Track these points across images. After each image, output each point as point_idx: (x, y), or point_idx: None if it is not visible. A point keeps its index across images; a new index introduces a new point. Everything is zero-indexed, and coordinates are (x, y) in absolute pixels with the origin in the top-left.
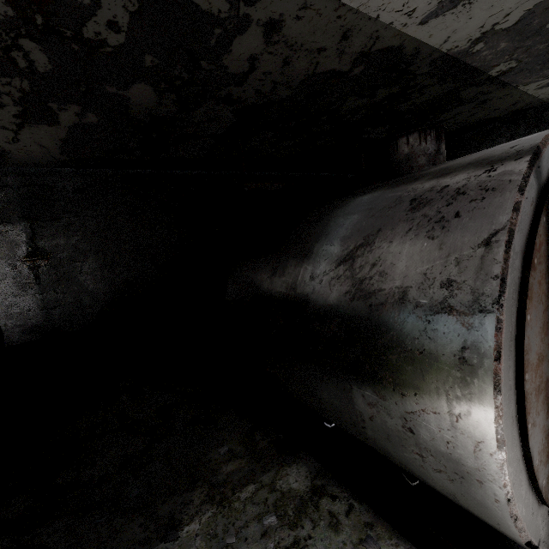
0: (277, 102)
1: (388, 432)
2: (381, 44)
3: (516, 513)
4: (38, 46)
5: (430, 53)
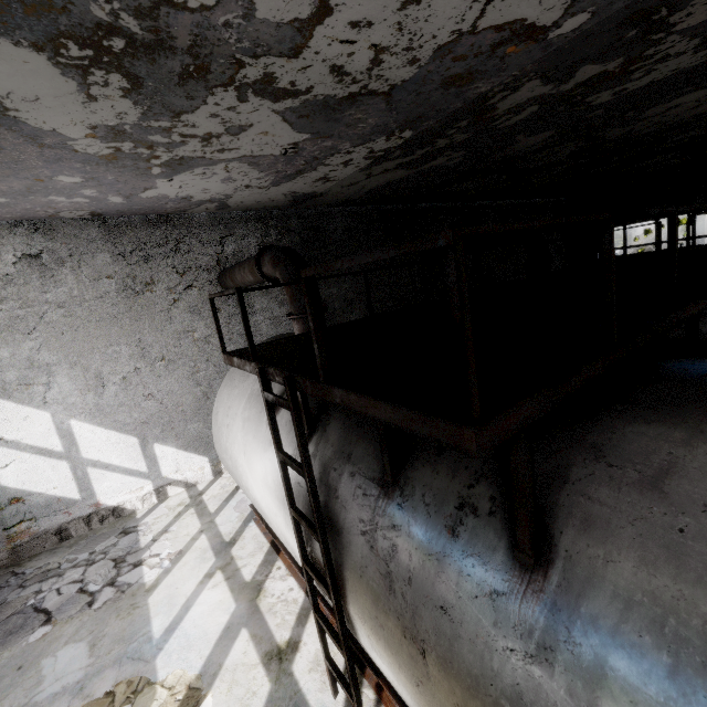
0: (627, 138)
1: None
2: None
3: None
4: (534, 110)
5: None
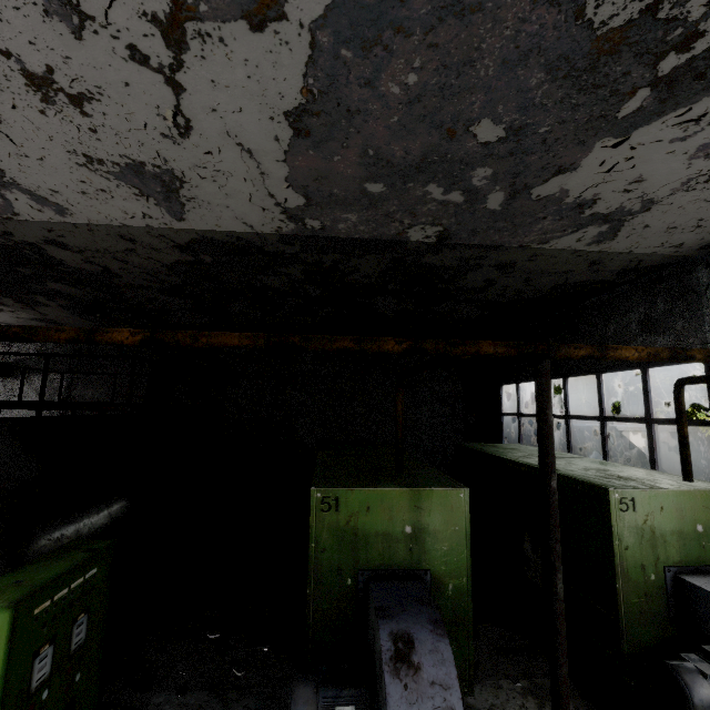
0: (185, 285)
1: None
2: (179, 238)
3: None
4: None
5: (259, 236)
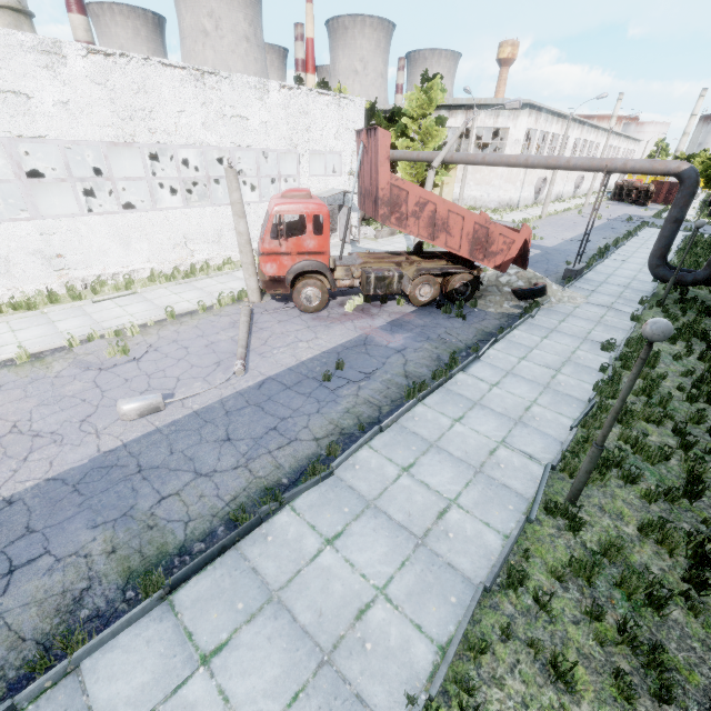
0: None
1: None
2: None
3: None
4: None
5: None
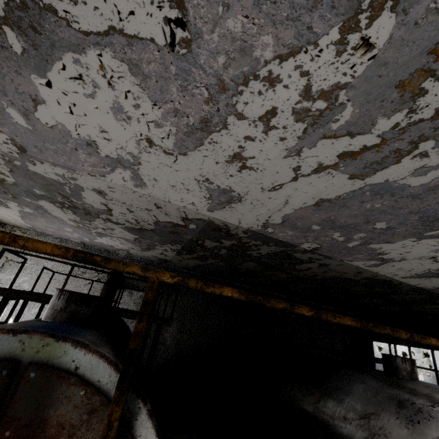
0: (313, 278)
1: None
2: (378, 277)
3: None
4: (226, 250)
5: (409, 285)
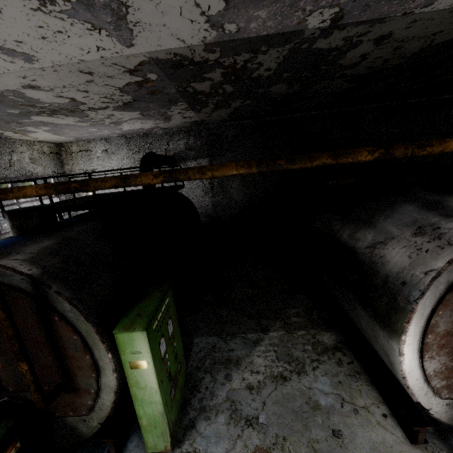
0: (389, 67)
1: (369, 334)
2: None
3: (408, 385)
4: (229, 85)
5: None
